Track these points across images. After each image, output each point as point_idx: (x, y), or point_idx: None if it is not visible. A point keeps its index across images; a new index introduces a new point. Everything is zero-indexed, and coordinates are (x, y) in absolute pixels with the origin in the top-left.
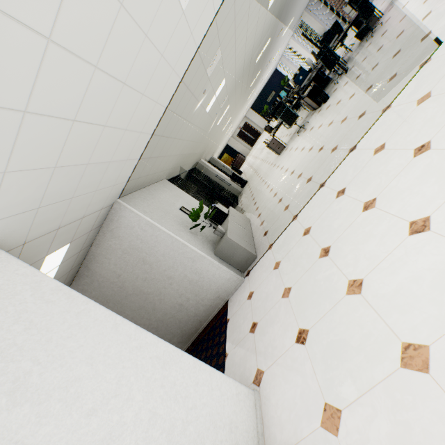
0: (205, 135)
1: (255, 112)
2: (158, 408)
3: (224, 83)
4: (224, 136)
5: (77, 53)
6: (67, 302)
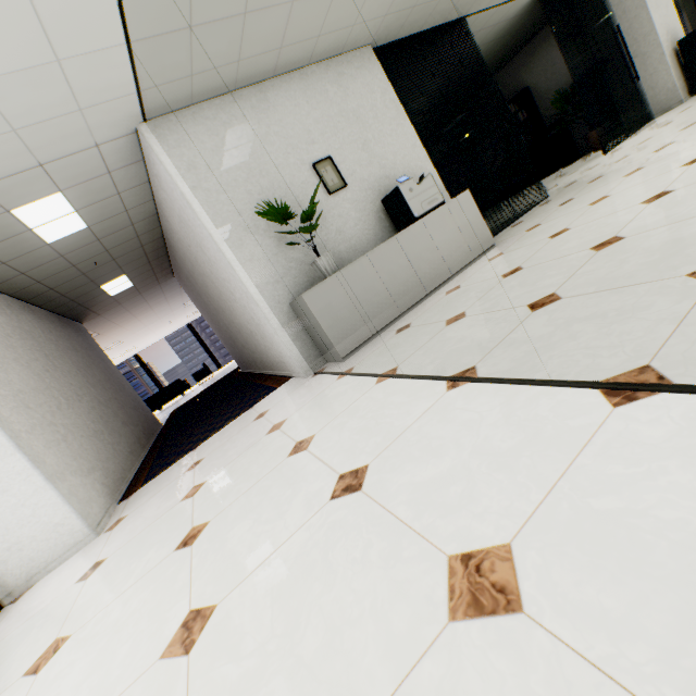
0: None
1: None
2: None
3: None
4: None
5: None
6: None
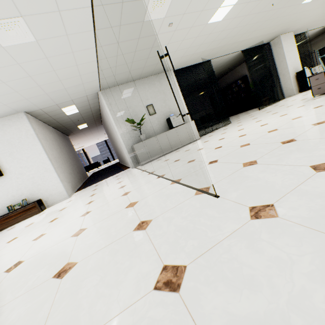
0: (257, 25)
1: None
2: (36, 177)
3: None
4: None
5: None
6: (32, 140)
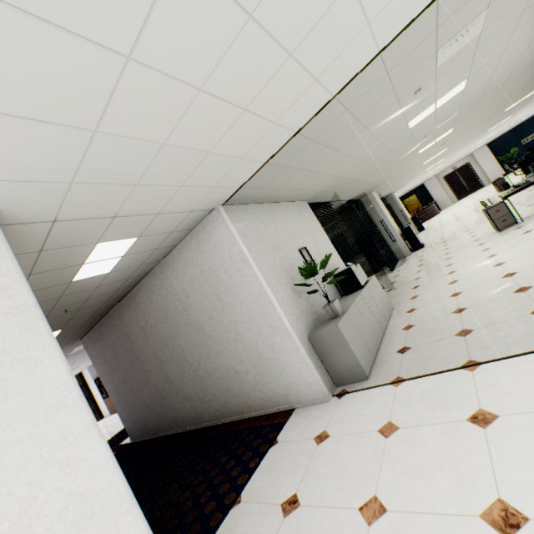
0: (392, 162)
1: (491, 152)
2: None
3: (462, 88)
4: (422, 172)
5: None
6: (17, 336)
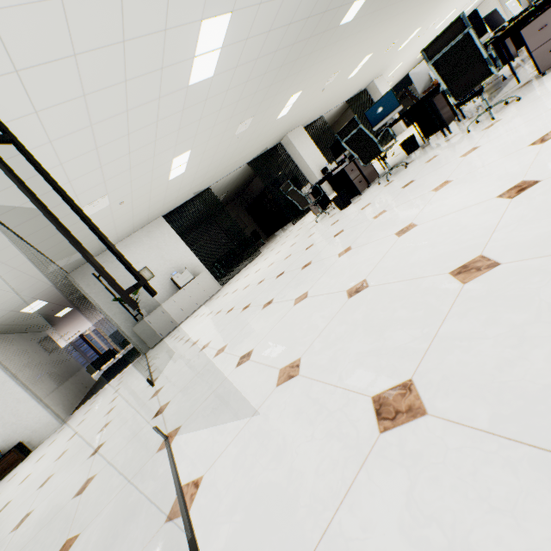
0: (239, 149)
1: None
2: (6, 416)
3: (189, 151)
4: (395, 52)
5: None
6: None
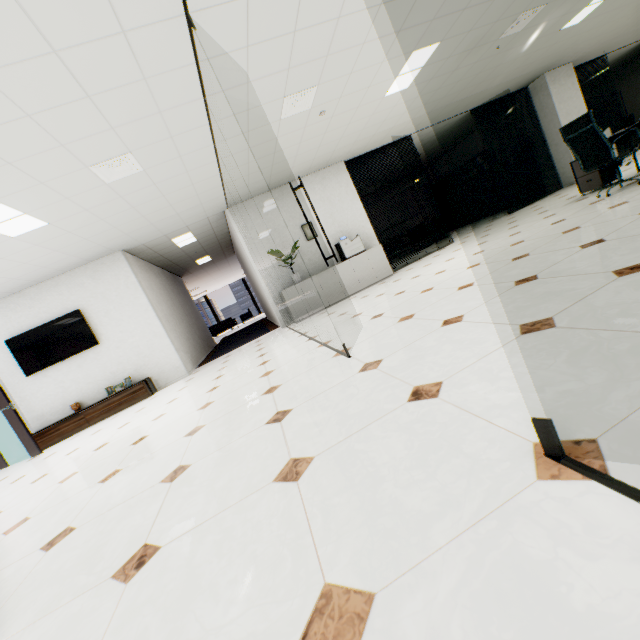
0: (482, 75)
1: None
2: (141, 346)
3: (437, 43)
4: None
5: (86, 225)
6: (135, 291)
